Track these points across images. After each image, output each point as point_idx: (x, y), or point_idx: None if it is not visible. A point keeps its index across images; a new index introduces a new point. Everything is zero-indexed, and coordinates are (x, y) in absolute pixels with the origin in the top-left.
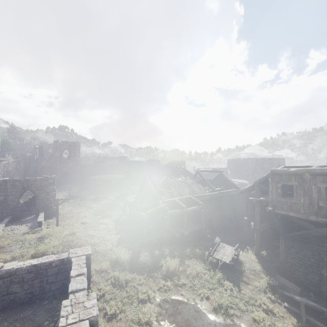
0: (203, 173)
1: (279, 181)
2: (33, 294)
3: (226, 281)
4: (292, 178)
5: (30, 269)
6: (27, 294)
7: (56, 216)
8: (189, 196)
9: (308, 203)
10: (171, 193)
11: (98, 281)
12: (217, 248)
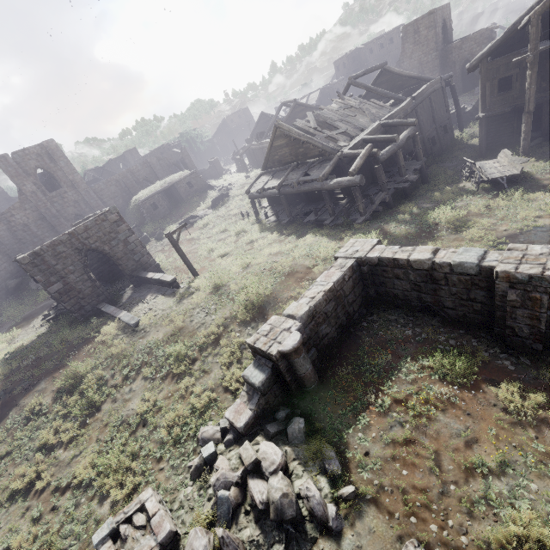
0: None
1: None
2: (342, 326)
3: (532, 193)
4: None
5: (328, 298)
6: (337, 330)
7: (186, 263)
8: (379, 124)
9: None
10: (345, 134)
11: None
12: (482, 168)
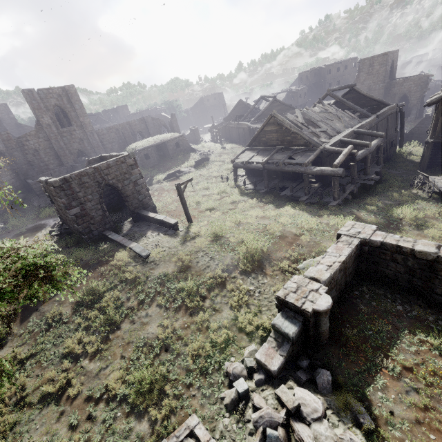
0: None
1: None
2: (341, 292)
3: None
4: None
5: (340, 268)
6: (338, 294)
7: (185, 210)
8: (352, 130)
9: None
10: (325, 133)
11: None
12: (433, 182)
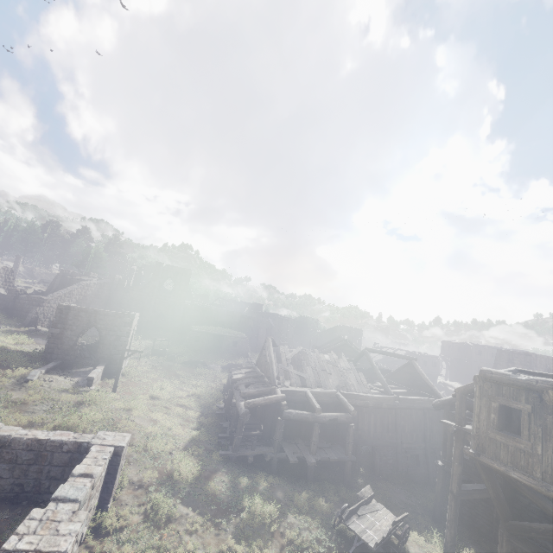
0: (388, 358)
1: (494, 395)
2: (23, 489)
3: None
4: (520, 394)
5: (32, 445)
6: (15, 486)
7: (116, 376)
8: (334, 392)
9: (552, 458)
10: (303, 379)
11: (127, 501)
12: (361, 509)
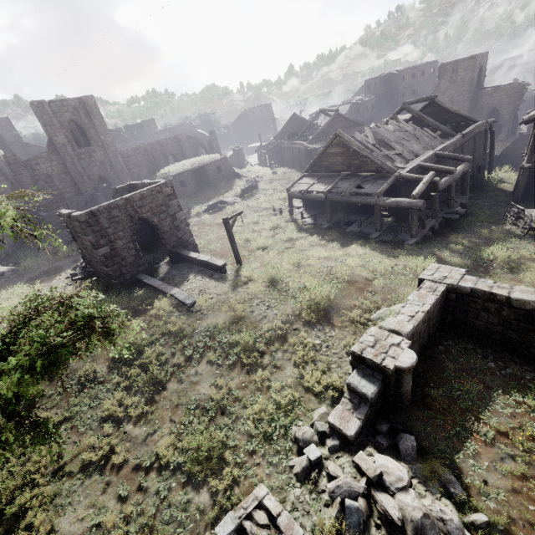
0: None
1: None
2: (423, 347)
3: None
4: None
5: (424, 319)
6: (420, 349)
7: (234, 250)
8: (433, 153)
9: None
10: (401, 156)
11: None
12: (530, 216)
